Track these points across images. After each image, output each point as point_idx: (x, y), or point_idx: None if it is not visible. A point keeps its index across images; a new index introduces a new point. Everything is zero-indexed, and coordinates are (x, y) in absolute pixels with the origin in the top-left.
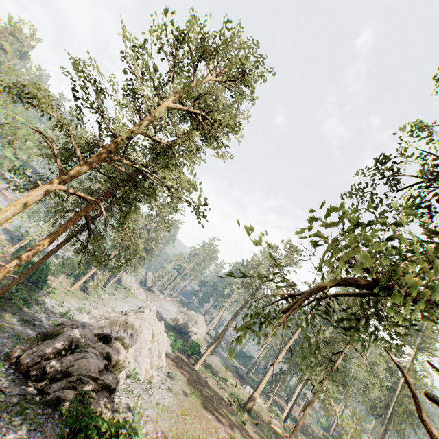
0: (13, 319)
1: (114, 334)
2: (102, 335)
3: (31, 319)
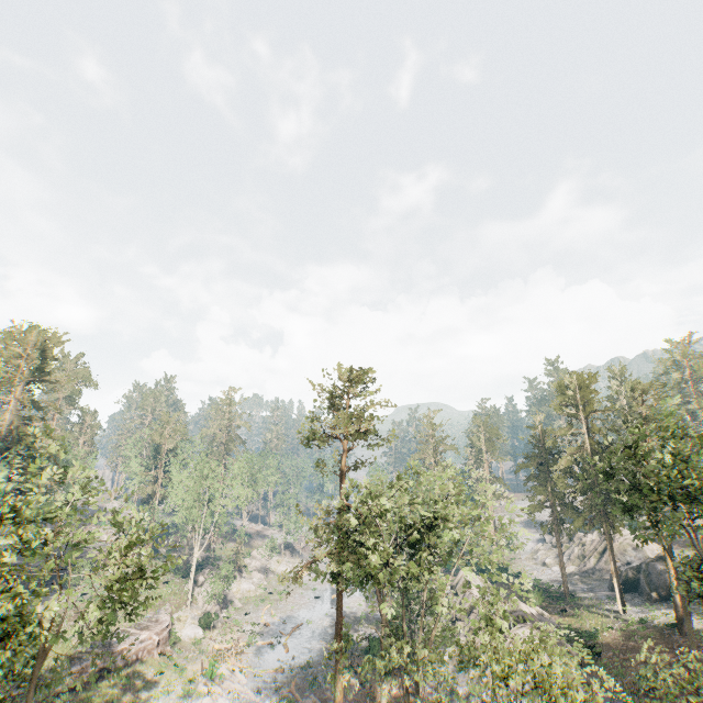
0: (587, 594)
1: (622, 558)
2: (657, 558)
3: (580, 590)
